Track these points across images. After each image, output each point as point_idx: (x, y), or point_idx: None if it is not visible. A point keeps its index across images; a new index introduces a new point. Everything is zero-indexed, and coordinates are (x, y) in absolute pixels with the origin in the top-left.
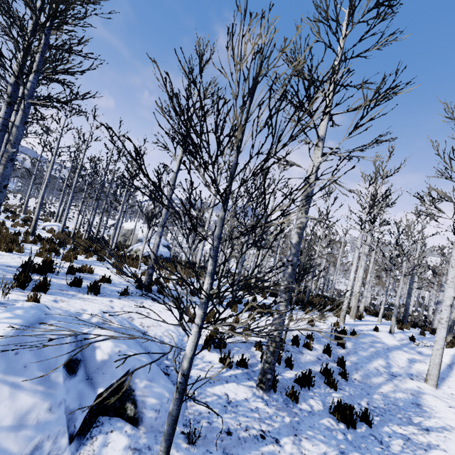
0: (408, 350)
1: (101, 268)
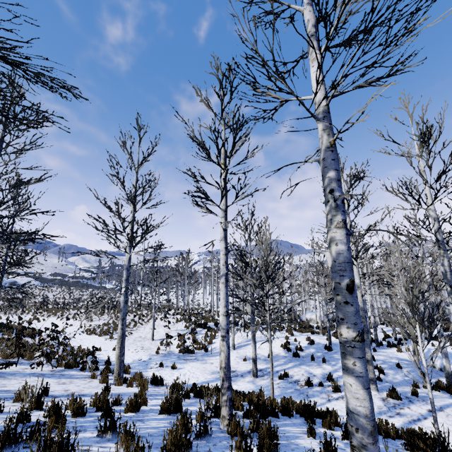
0: None
1: None
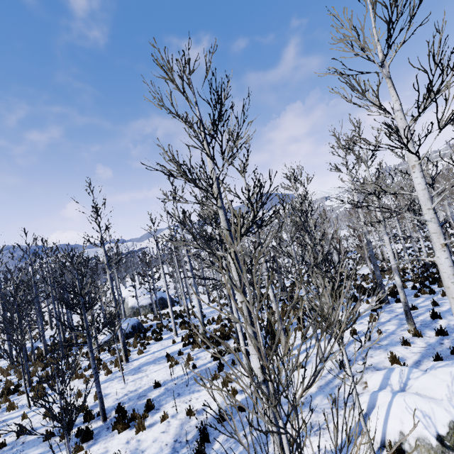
0: (320, 400)
1: None
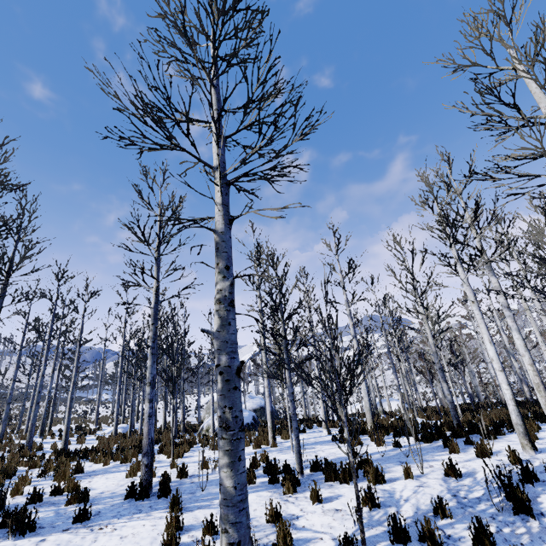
0: None
1: (110, 475)
